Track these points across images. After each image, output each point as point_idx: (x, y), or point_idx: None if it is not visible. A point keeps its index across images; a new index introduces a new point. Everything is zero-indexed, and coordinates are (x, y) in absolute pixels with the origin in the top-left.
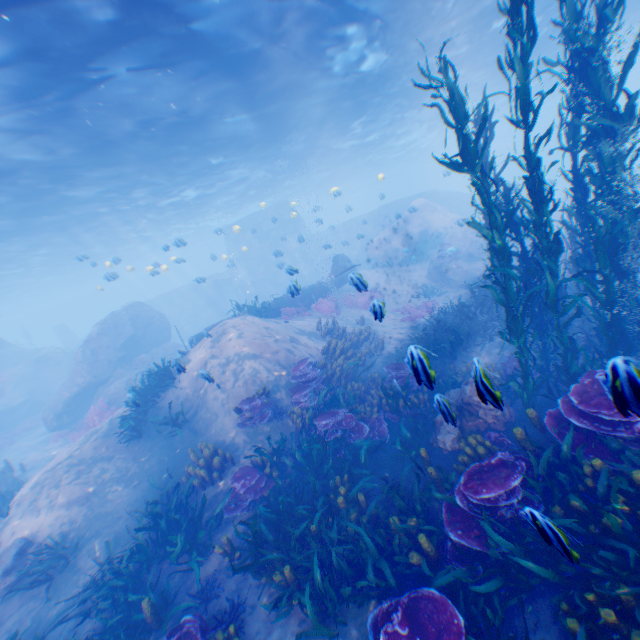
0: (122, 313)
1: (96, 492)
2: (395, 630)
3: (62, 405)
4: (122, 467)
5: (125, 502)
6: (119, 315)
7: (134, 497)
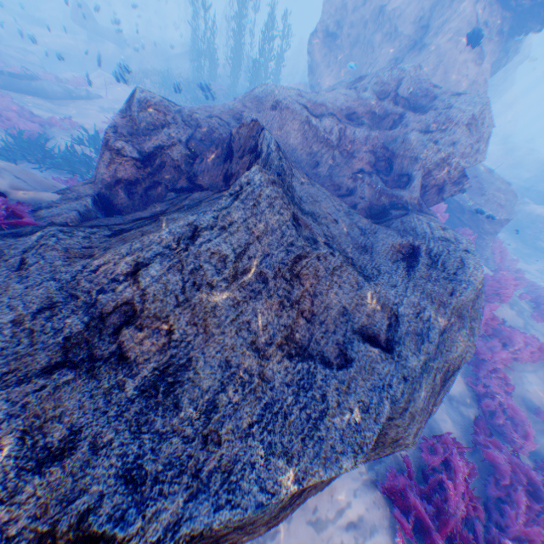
0: None
1: None
2: None
3: None
4: None
5: None
6: None
7: None
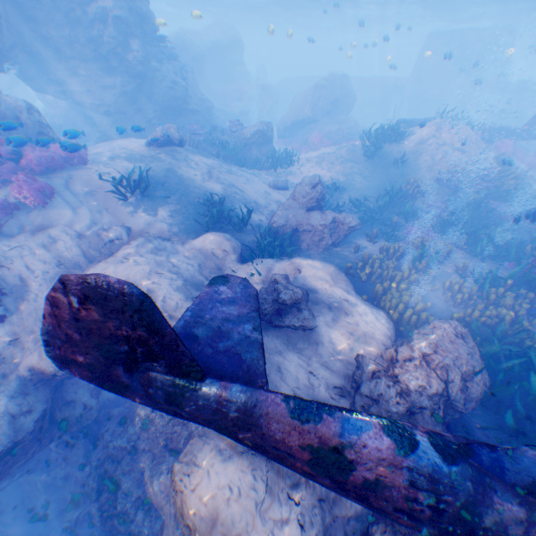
0: (336, 78)
1: (348, 174)
2: (527, 262)
3: (289, 125)
4: (360, 170)
5: (362, 185)
6: (335, 79)
7: (367, 185)
